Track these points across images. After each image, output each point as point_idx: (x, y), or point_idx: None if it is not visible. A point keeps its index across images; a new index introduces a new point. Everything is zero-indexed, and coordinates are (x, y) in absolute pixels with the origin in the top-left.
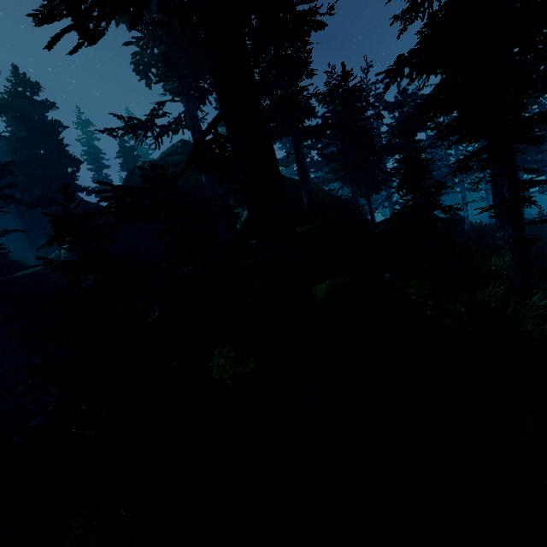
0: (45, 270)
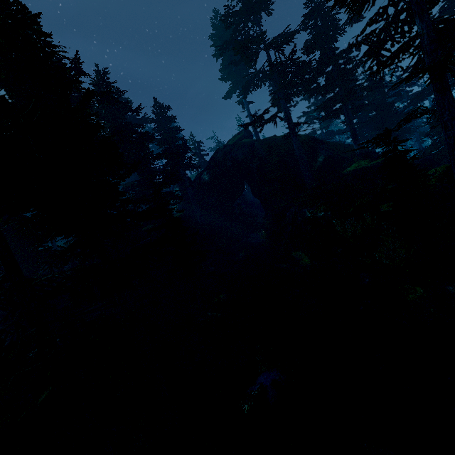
0: (183, 215)
